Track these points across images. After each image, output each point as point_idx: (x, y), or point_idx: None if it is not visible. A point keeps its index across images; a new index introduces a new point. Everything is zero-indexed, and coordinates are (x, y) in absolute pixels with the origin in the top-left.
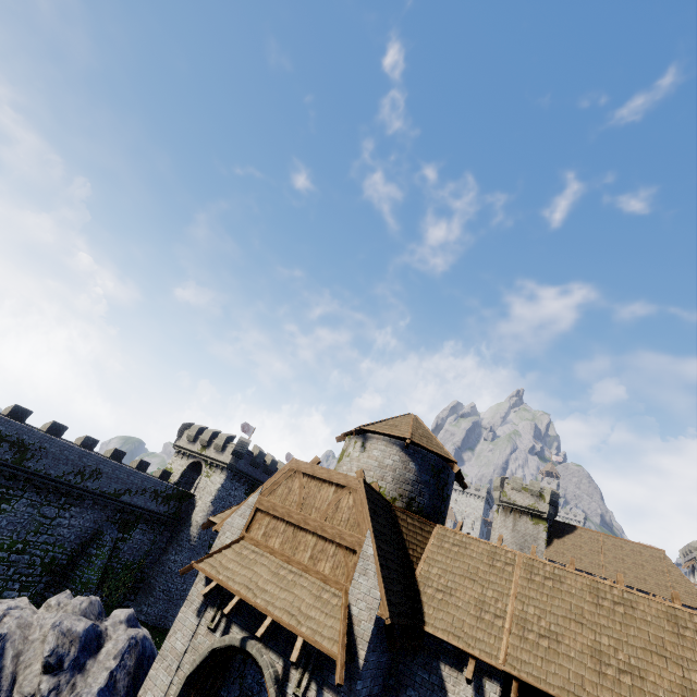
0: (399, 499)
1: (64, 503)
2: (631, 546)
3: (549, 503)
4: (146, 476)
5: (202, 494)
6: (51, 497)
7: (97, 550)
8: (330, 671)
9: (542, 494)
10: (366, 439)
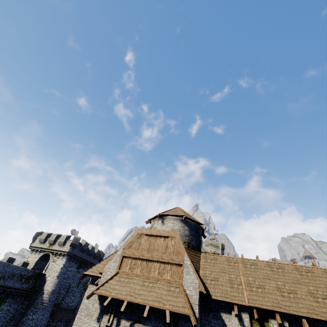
0: (184, 244)
1: None
2: None
3: (221, 249)
4: (15, 266)
5: (50, 273)
6: None
7: None
8: (182, 325)
9: (218, 246)
10: (163, 219)
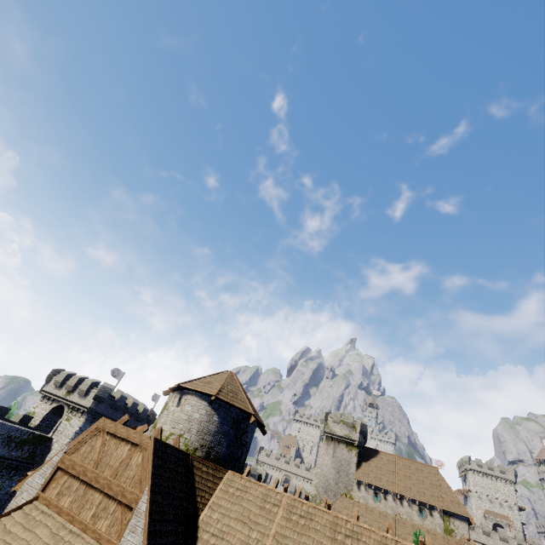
0: (200, 449)
1: None
2: (416, 465)
3: (359, 433)
4: (0, 423)
5: (59, 438)
6: None
7: None
8: None
9: (355, 426)
10: (183, 395)
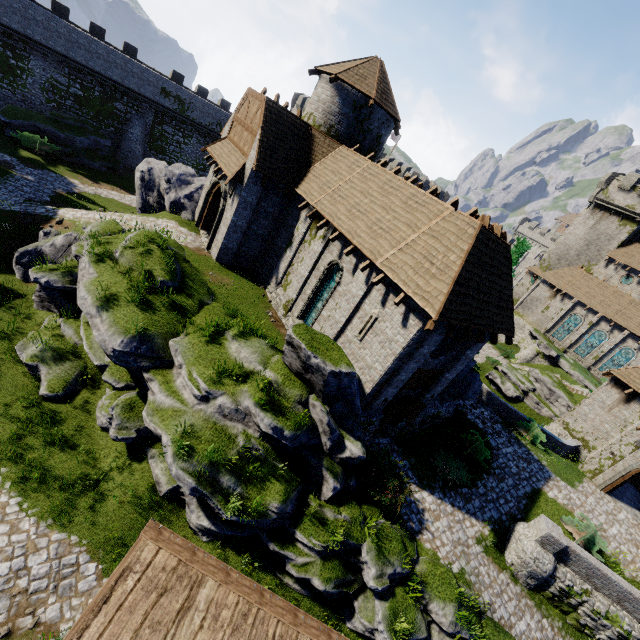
0: (323, 126)
1: None
2: None
3: None
4: None
5: None
6: (208, 139)
7: None
8: (237, 189)
9: None
10: (319, 79)
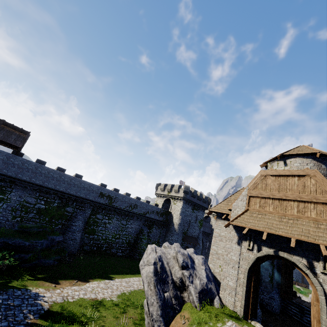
0: None
1: (127, 219)
2: None
3: None
4: (152, 205)
5: (174, 211)
6: (123, 216)
7: (143, 236)
8: None
9: None
10: (285, 160)
